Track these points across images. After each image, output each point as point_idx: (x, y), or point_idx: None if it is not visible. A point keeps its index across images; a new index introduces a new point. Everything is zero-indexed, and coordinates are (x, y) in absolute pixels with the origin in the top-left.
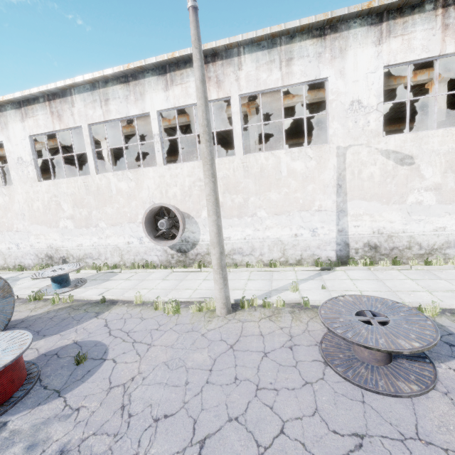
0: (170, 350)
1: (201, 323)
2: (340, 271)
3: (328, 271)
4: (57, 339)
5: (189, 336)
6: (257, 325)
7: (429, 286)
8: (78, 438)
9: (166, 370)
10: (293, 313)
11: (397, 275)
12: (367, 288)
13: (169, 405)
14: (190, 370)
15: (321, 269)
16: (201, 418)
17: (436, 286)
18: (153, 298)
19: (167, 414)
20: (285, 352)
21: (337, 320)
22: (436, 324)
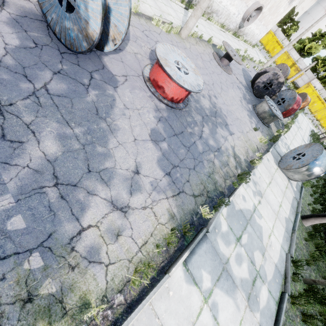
0: (191, 59)
1: (183, 43)
2: (190, 12)
3: (186, 10)
4: (138, 46)
5: (188, 52)
6: (198, 48)
7: (214, 34)
8: (207, 92)
9: (199, 69)
10: (200, 43)
11: (205, 24)
12: (205, 31)
13: (211, 81)
14: (203, 69)
15: (185, 8)
16: (217, 83)
17: (215, 35)
18: (142, 9)
19: (213, 83)
20: (212, 62)
21: (231, 53)
22: (223, 53)
